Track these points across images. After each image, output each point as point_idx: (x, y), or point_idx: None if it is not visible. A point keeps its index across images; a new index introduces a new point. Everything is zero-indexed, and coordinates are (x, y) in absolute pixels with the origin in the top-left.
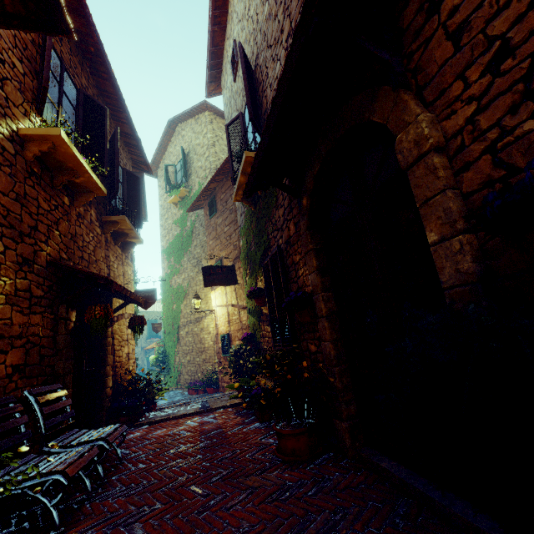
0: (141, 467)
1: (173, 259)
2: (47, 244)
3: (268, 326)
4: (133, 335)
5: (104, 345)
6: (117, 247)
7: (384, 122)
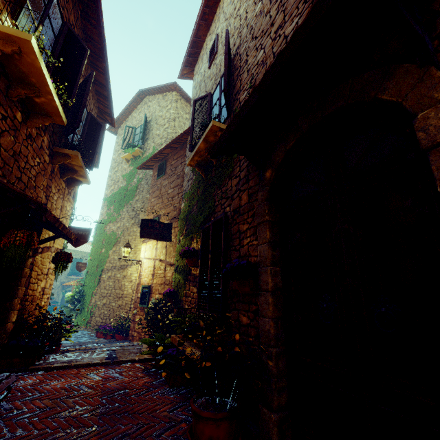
0: (19, 435)
1: (113, 207)
2: None
3: (194, 287)
4: (55, 271)
5: (19, 275)
6: (62, 180)
7: (398, 99)
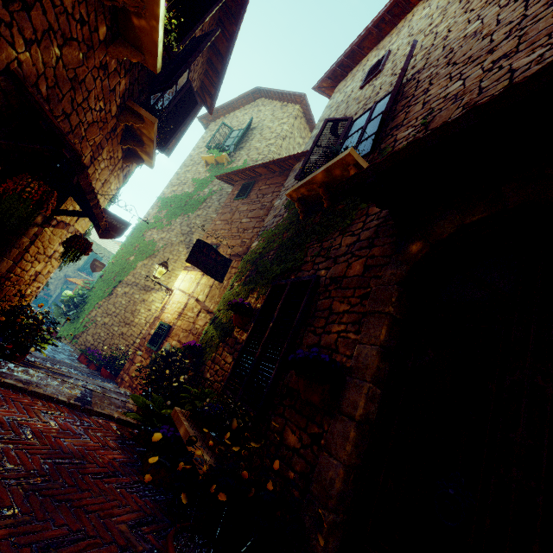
0: None
1: (165, 211)
2: (28, 48)
3: (230, 354)
4: (61, 257)
5: (12, 242)
6: (120, 148)
7: None
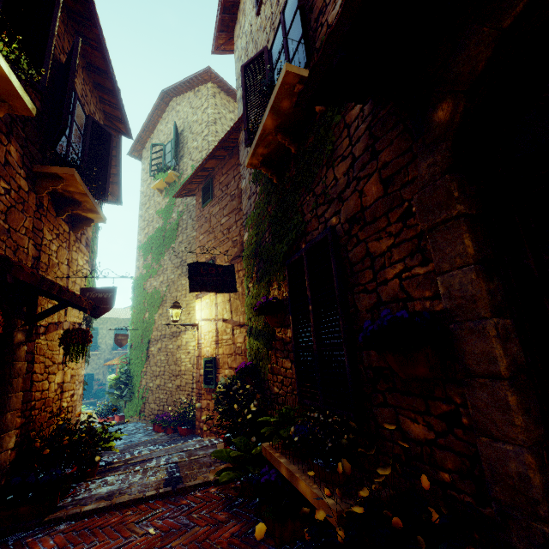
0: None
1: (150, 256)
2: None
3: (285, 359)
4: (65, 360)
5: (6, 375)
6: (61, 220)
7: None
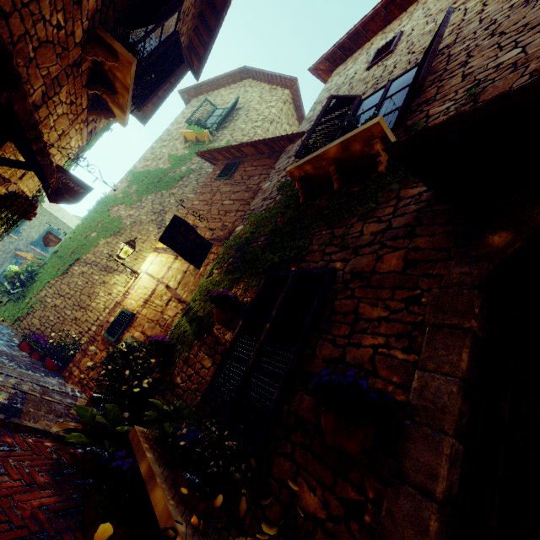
0: None
1: (136, 187)
2: None
3: (208, 357)
4: None
5: None
6: (85, 93)
7: None
